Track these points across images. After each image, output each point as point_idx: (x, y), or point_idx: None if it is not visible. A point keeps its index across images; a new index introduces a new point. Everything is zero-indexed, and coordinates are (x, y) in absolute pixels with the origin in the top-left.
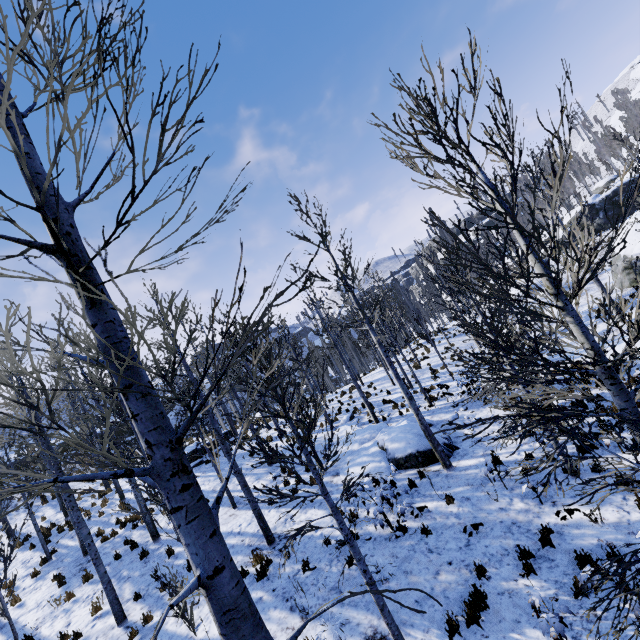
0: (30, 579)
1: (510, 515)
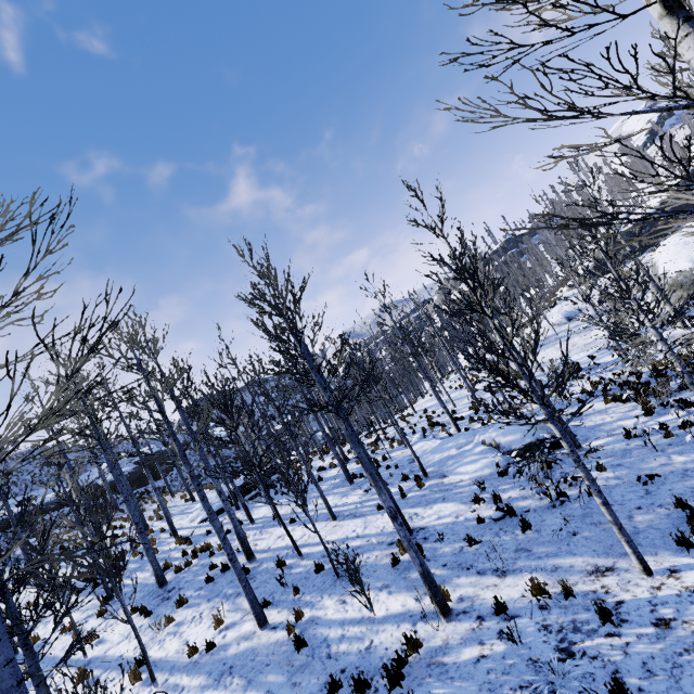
0: (95, 619)
1: (677, 466)
